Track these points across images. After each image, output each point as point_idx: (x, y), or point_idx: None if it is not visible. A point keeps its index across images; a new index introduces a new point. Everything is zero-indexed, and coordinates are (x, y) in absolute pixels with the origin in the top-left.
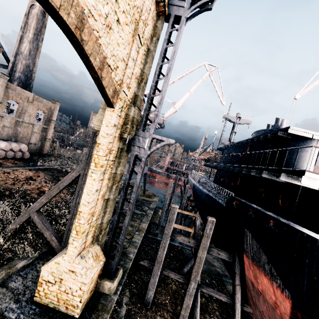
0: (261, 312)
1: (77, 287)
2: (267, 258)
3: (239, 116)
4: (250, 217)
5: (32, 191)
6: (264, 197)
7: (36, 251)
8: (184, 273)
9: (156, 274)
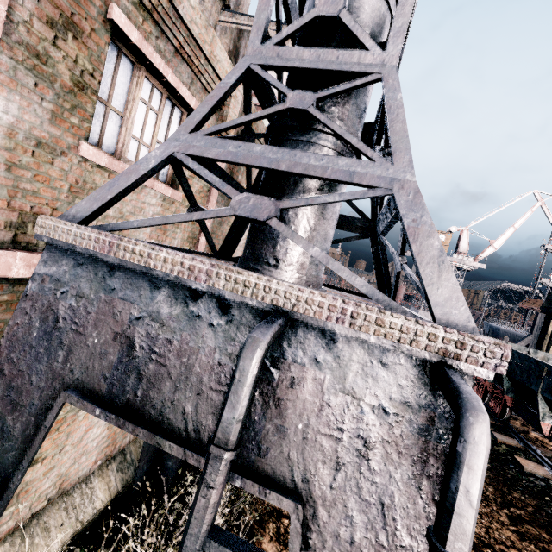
0: None
1: None
2: None
3: None
4: None
5: None
6: None
7: None
8: None
9: None
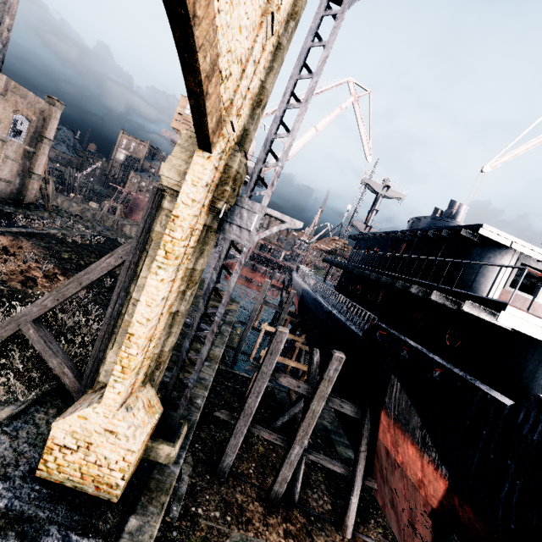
0: (394, 490)
1: (118, 457)
2: (422, 421)
3: (387, 185)
4: (404, 359)
5: (10, 276)
6: (422, 328)
7: (31, 390)
8: (276, 429)
9: (240, 432)
